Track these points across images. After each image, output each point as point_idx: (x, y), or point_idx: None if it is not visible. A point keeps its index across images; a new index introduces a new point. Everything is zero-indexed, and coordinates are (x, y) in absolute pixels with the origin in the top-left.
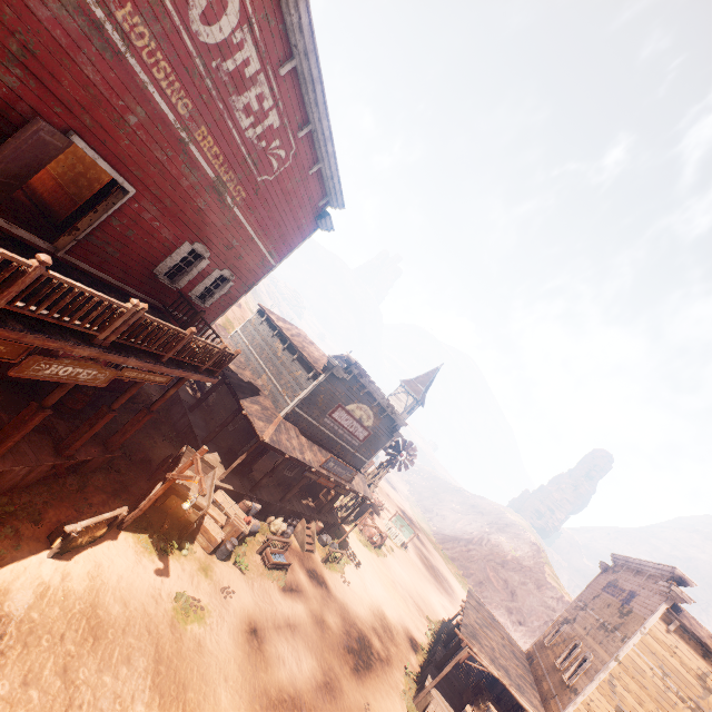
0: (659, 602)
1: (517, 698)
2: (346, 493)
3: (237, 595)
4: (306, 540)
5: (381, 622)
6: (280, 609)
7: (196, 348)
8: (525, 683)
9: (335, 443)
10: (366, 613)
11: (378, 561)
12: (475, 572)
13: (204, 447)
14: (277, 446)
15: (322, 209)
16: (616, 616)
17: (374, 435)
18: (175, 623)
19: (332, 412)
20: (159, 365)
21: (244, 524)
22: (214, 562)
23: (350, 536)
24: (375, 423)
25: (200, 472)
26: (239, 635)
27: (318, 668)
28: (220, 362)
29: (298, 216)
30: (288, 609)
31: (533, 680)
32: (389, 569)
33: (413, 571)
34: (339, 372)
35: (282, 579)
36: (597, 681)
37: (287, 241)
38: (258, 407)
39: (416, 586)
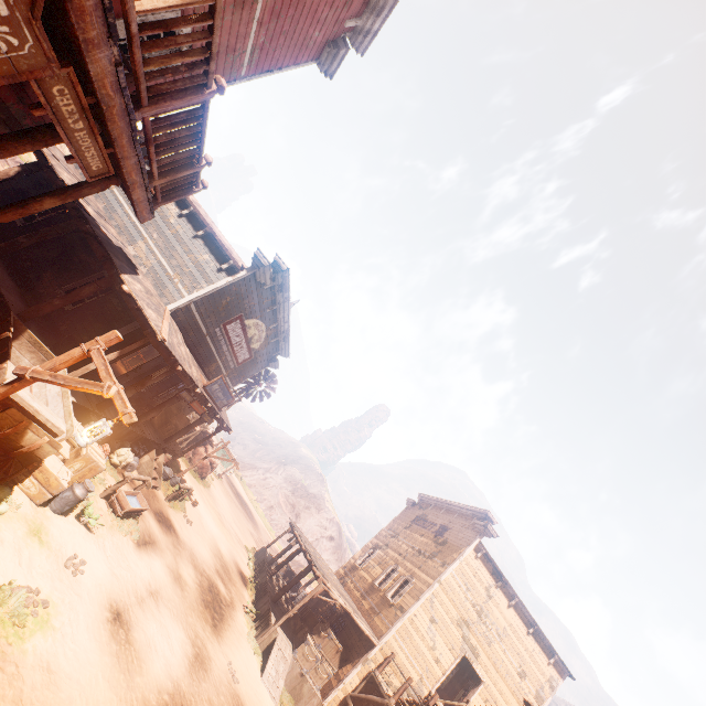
0: (473, 536)
1: (358, 622)
2: (210, 421)
3: (88, 567)
4: (152, 474)
5: (220, 562)
6: (140, 572)
7: (183, 133)
8: (353, 605)
9: (212, 360)
10: (209, 555)
11: (206, 493)
12: (268, 498)
13: (117, 333)
14: (174, 352)
15: (341, 34)
16: (433, 546)
17: (253, 360)
18: (2, 648)
19: (228, 322)
20: (130, 121)
21: (103, 458)
22: (48, 518)
23: (182, 466)
24: (261, 347)
25: (114, 378)
26: (102, 631)
27: (187, 639)
28: (173, 187)
29: (319, 18)
30: (147, 570)
31: (351, 599)
32: (215, 500)
33: (229, 500)
34: (266, 275)
35: (135, 530)
36: (423, 600)
37: (280, 50)
38: (141, 287)
39: (234, 516)
